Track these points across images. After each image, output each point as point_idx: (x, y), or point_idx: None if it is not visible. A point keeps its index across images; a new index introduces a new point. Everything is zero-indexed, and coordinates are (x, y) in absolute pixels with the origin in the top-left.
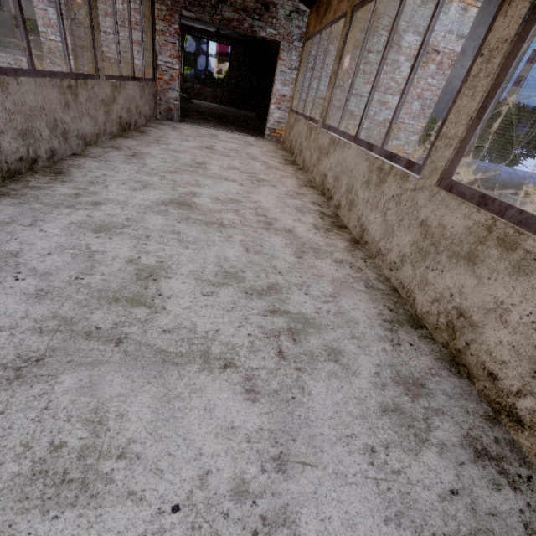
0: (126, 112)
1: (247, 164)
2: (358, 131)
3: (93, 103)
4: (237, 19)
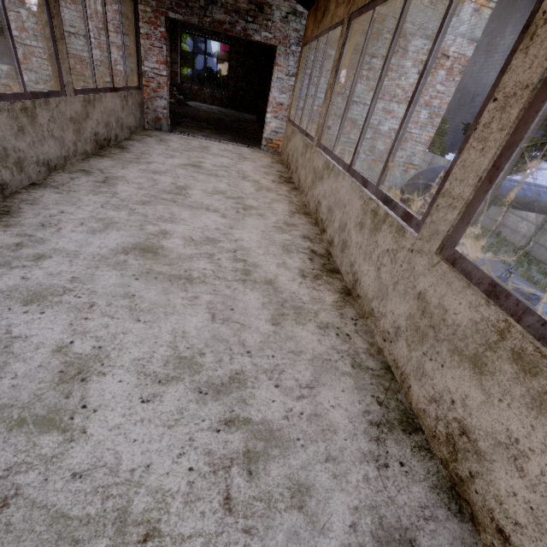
0: (104, 127)
1: (235, 186)
2: (352, 161)
3: (58, 123)
4: (229, 22)
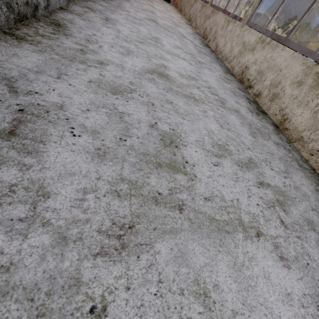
0: None
1: (165, 7)
2: None
3: None
4: None
